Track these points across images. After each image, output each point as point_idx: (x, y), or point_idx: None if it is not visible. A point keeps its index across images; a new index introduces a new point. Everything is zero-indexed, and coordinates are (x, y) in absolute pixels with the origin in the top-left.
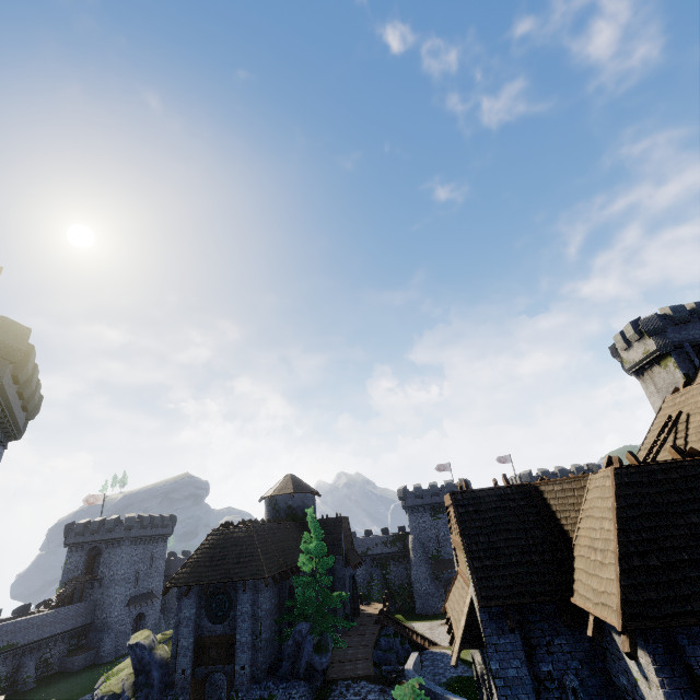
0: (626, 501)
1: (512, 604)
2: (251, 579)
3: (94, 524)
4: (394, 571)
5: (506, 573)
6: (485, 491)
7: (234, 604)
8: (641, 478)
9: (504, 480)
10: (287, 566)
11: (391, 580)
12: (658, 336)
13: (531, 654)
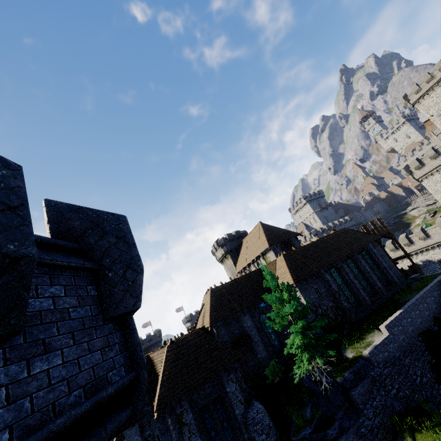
0: (168, 359)
1: None
2: None
3: None
4: None
5: None
6: None
7: None
8: (175, 347)
9: None
10: None
11: None
12: (224, 247)
13: (143, 430)
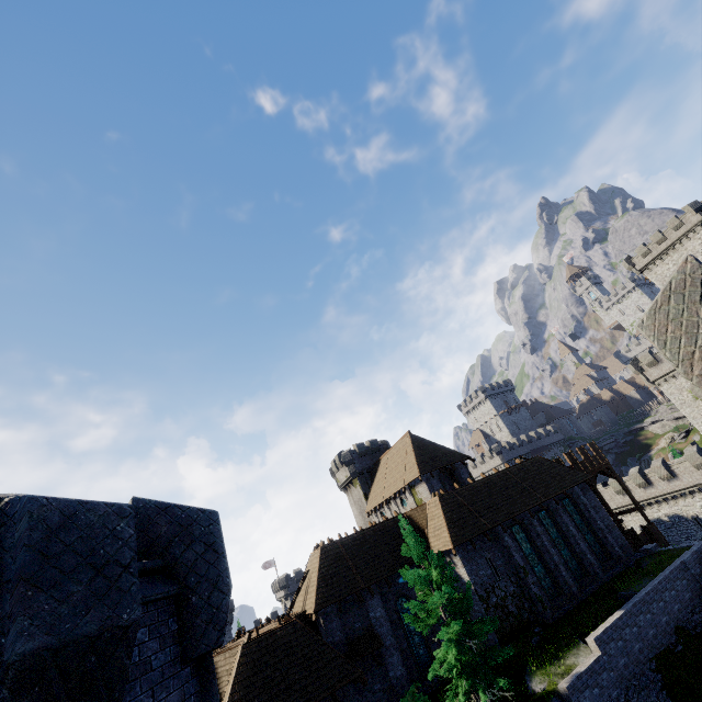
0: (241, 670)
1: None
2: None
3: None
4: None
5: None
6: None
7: None
8: (254, 648)
9: None
10: None
11: None
12: (351, 466)
13: None
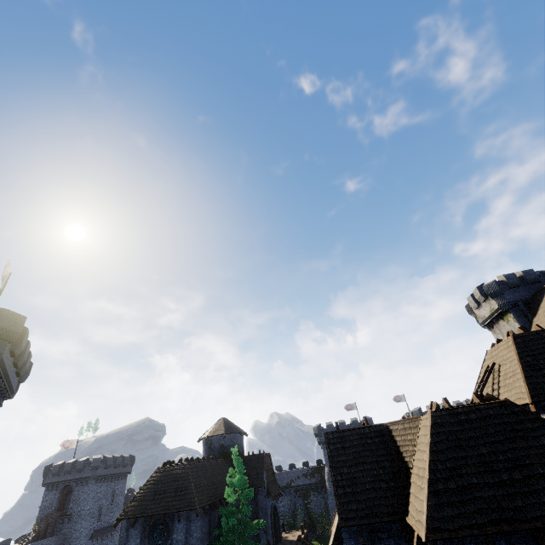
0: (437, 437)
1: (364, 524)
2: (184, 510)
3: (68, 465)
4: (314, 500)
5: (362, 498)
6: (350, 431)
7: (171, 533)
8: (450, 419)
9: (365, 422)
10: (216, 497)
11: (311, 509)
12: (498, 297)
13: None
